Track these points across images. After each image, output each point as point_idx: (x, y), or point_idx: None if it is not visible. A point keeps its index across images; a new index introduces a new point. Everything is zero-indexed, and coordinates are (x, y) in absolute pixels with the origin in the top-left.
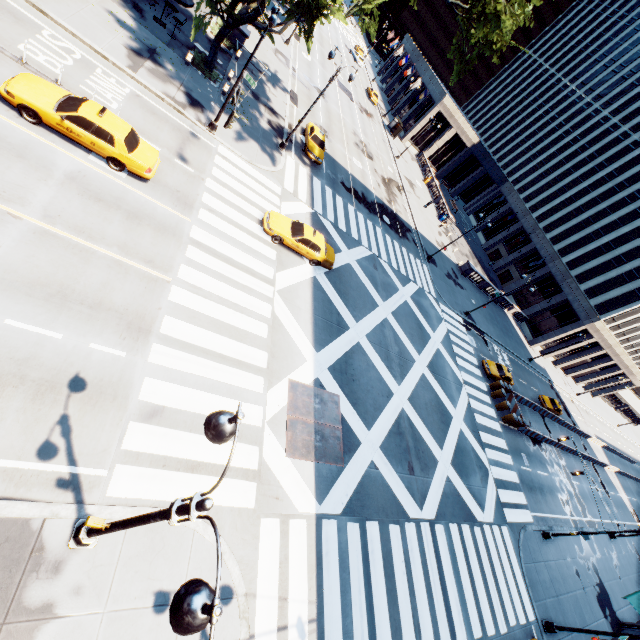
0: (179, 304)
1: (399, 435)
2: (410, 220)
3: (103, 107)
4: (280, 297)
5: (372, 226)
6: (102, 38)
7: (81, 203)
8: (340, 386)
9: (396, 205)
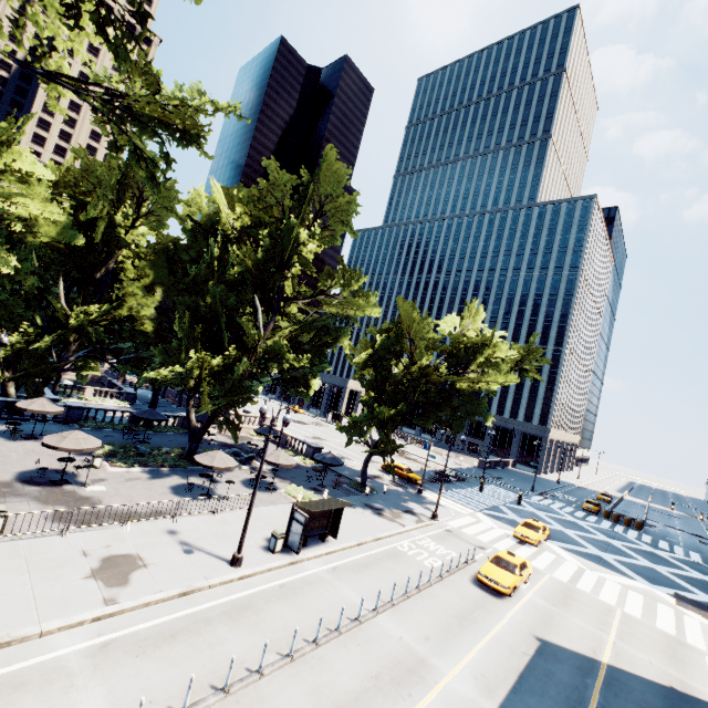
0: (640, 616)
1: (692, 584)
2: (440, 466)
3: (508, 551)
4: (594, 571)
5: (468, 490)
6: (380, 523)
7: (575, 612)
8: (664, 587)
9: (428, 465)
